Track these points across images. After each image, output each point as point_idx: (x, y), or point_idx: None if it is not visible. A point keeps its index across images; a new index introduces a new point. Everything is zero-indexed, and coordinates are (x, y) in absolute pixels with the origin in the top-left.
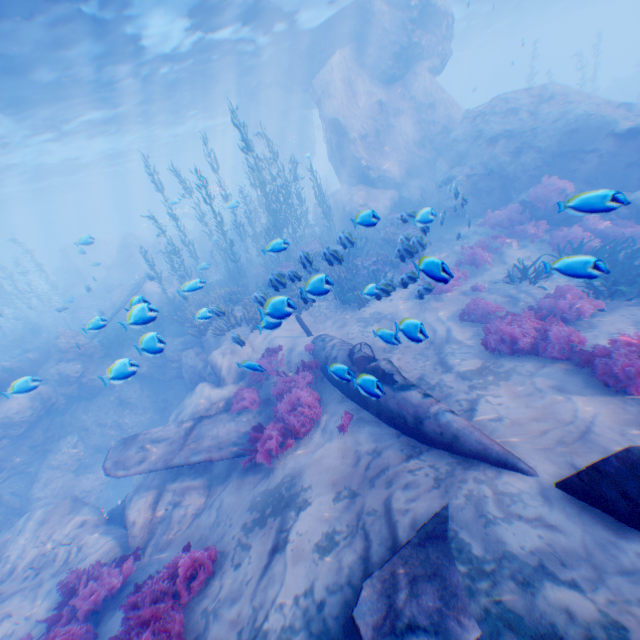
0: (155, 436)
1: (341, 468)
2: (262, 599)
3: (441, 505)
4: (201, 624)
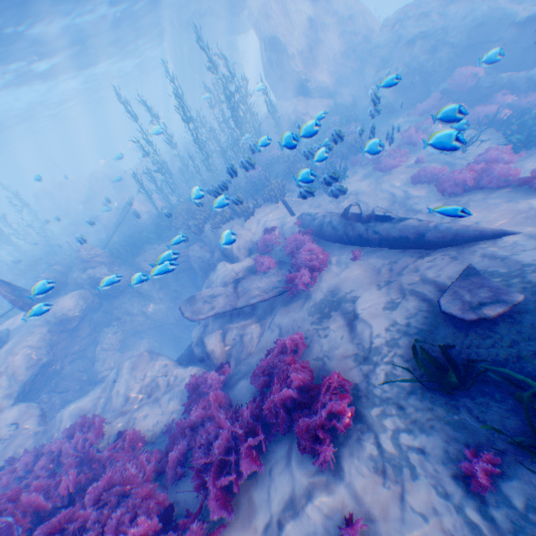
0: (209, 294)
1: (370, 276)
2: (359, 338)
3: (464, 264)
4: (319, 362)
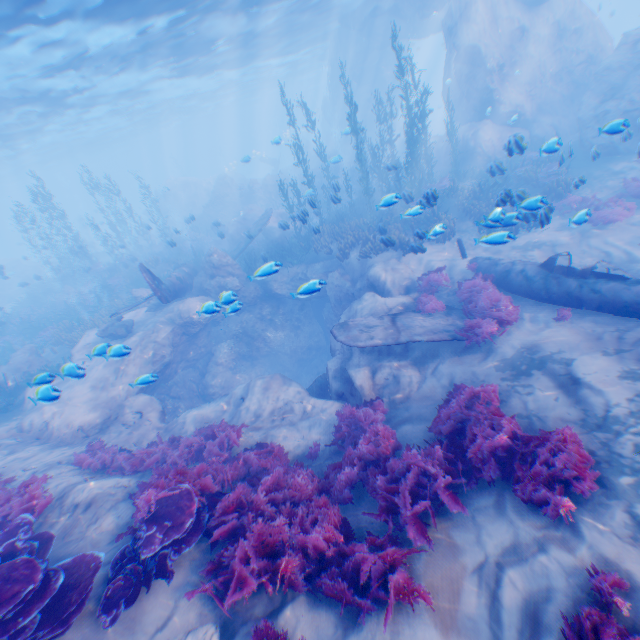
0: (365, 325)
1: (588, 340)
2: (585, 403)
3: None
4: (525, 420)
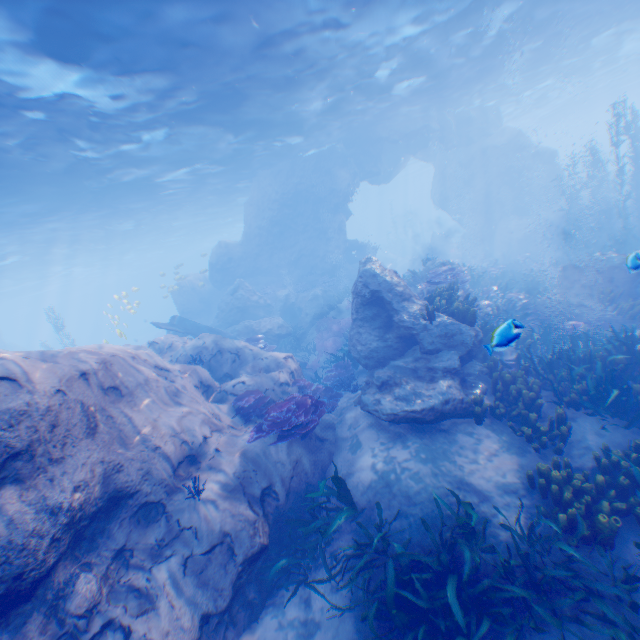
0: None
1: None
2: None
3: None
4: None
